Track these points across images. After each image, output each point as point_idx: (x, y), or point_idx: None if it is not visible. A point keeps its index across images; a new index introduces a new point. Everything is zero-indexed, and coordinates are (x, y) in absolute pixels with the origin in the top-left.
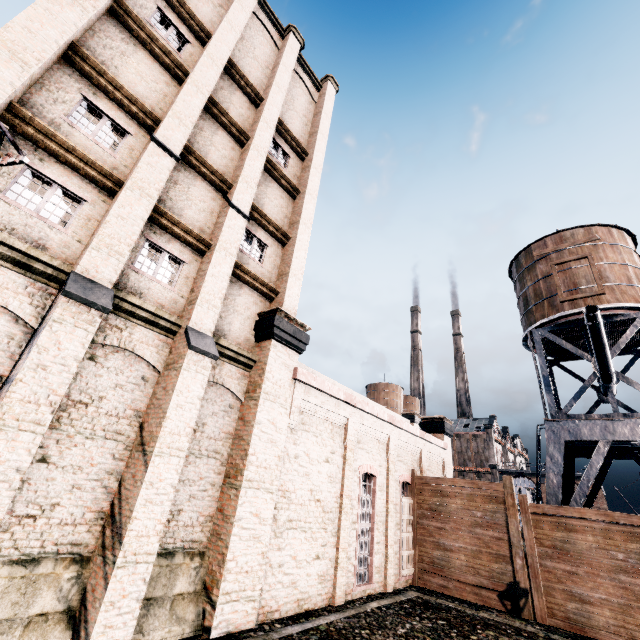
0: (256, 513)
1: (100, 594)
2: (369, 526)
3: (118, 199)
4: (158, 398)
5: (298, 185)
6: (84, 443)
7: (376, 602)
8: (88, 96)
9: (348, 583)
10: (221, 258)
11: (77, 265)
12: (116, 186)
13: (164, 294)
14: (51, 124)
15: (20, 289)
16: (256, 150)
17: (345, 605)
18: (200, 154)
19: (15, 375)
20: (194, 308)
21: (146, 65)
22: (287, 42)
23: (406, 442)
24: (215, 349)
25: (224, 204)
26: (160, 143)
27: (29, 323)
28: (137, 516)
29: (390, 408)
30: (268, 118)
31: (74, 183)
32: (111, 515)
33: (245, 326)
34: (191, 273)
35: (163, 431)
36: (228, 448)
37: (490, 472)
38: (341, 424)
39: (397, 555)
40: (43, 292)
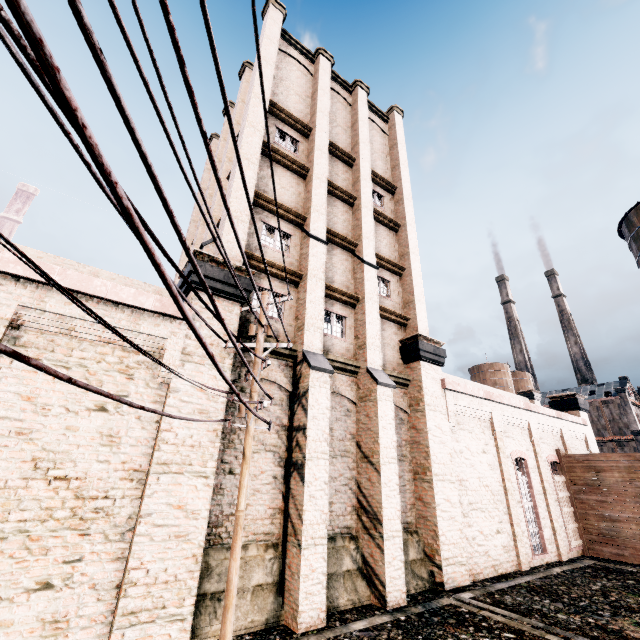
0: (447, 499)
1: (379, 557)
2: (531, 504)
3: (307, 290)
4: (364, 423)
5: (396, 219)
6: (332, 461)
7: (558, 568)
8: (265, 221)
9: (527, 553)
10: (370, 307)
11: (302, 344)
12: (298, 279)
13: (341, 346)
14: (256, 251)
15: (277, 368)
16: (365, 207)
17: (531, 570)
18: (333, 230)
19: (304, 425)
20: (366, 352)
21: (283, 177)
22: (357, 98)
23: (545, 424)
24: (390, 380)
25: (356, 261)
26: (315, 237)
27: (287, 389)
28: (385, 506)
29: (500, 388)
30: (365, 175)
31: (277, 286)
32: (361, 507)
33: (394, 353)
34: (351, 324)
35: (381, 447)
36: (409, 452)
37: (634, 439)
38: (486, 419)
39: (562, 528)
40: (287, 367)
